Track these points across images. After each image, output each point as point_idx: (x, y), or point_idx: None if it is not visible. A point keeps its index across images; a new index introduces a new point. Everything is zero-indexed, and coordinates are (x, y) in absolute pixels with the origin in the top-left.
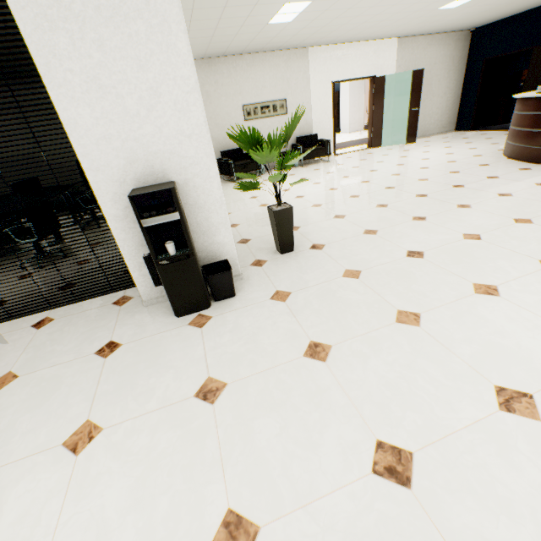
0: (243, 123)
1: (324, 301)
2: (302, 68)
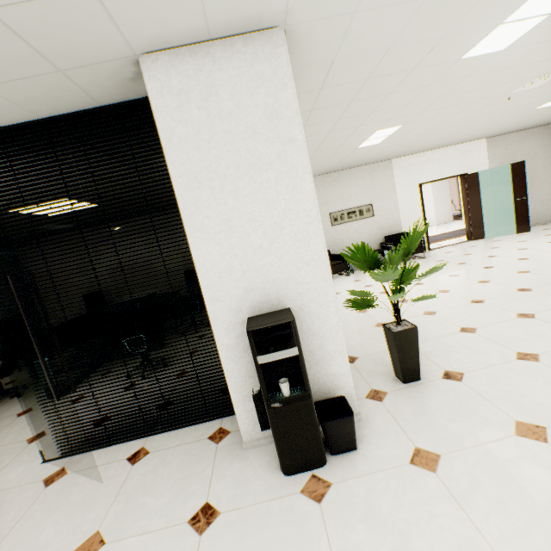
0: (330, 228)
1: (502, 482)
2: (386, 176)
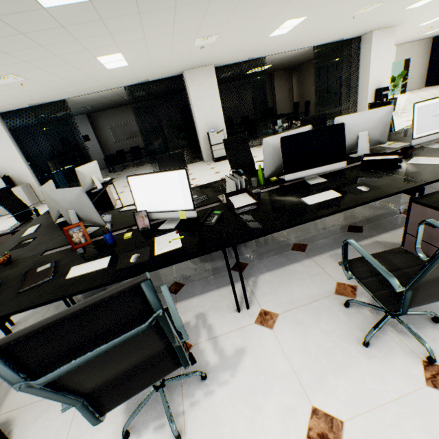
0: None
1: None
2: None
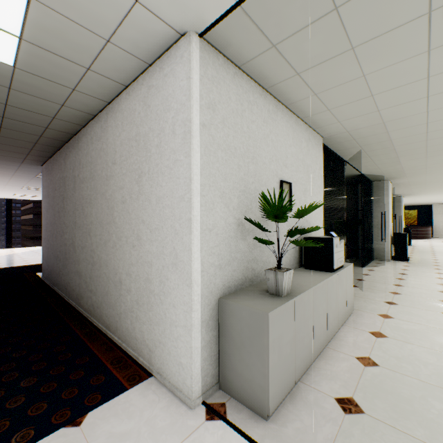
0: None
1: (420, 244)
2: None
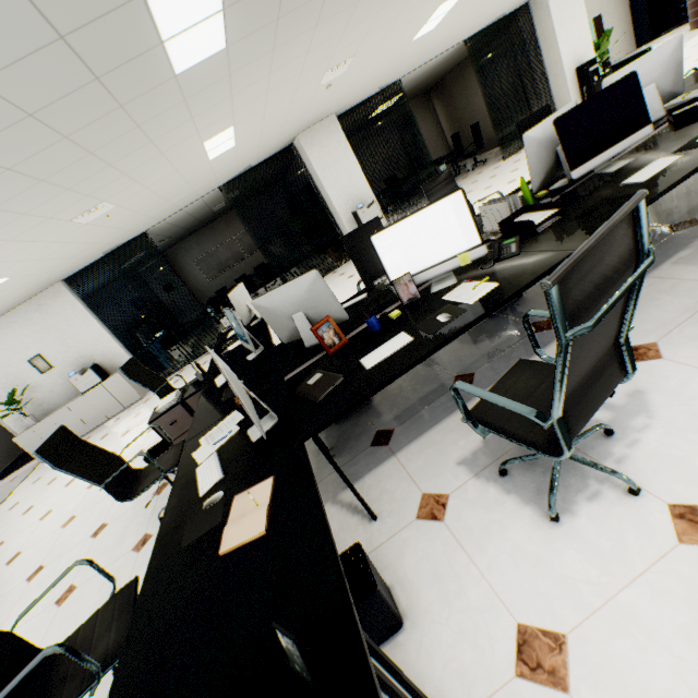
0: None
1: None
2: None
